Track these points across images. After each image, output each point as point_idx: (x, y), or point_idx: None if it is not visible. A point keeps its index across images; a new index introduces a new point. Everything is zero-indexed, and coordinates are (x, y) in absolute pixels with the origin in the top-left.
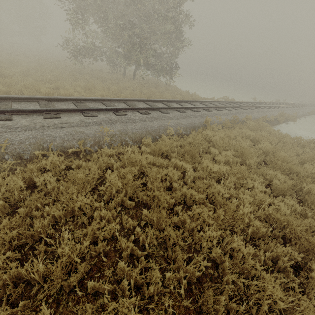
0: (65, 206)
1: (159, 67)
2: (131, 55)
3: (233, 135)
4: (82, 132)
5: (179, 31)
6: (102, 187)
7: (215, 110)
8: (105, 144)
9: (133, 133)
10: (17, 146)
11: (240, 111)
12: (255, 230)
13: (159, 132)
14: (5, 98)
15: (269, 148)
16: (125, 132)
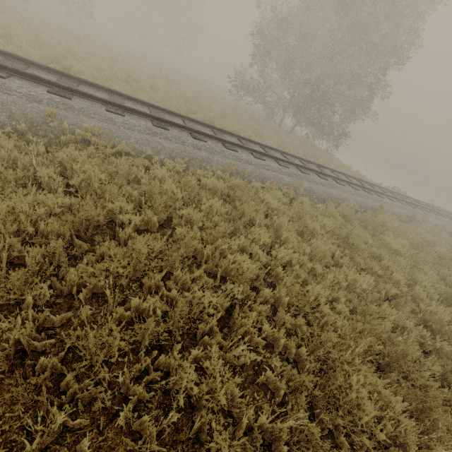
0: (299, 226)
1: (327, 130)
2: (304, 110)
3: (409, 229)
4: (283, 178)
5: (369, 98)
6: (318, 223)
7: (387, 198)
8: (299, 195)
9: (319, 193)
10: (251, 175)
11: (415, 210)
12: (428, 296)
13: (338, 200)
14: (220, 130)
15: (446, 254)
16: (313, 190)
